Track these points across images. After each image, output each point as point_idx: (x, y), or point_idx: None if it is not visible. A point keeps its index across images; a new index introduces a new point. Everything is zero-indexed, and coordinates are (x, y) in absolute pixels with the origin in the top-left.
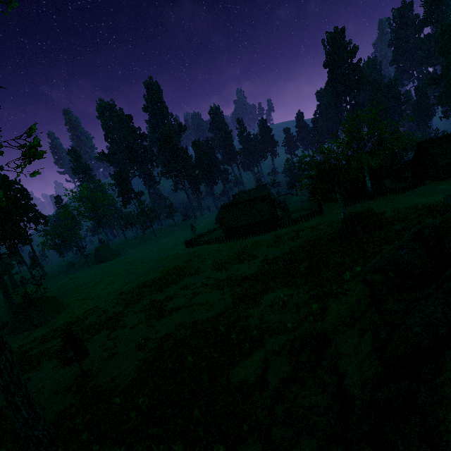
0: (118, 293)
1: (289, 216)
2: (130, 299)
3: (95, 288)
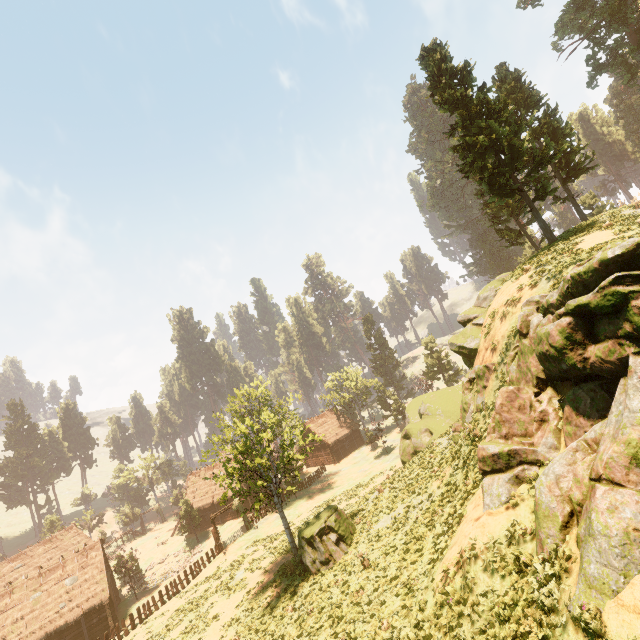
0: None
1: (142, 583)
2: None
3: None
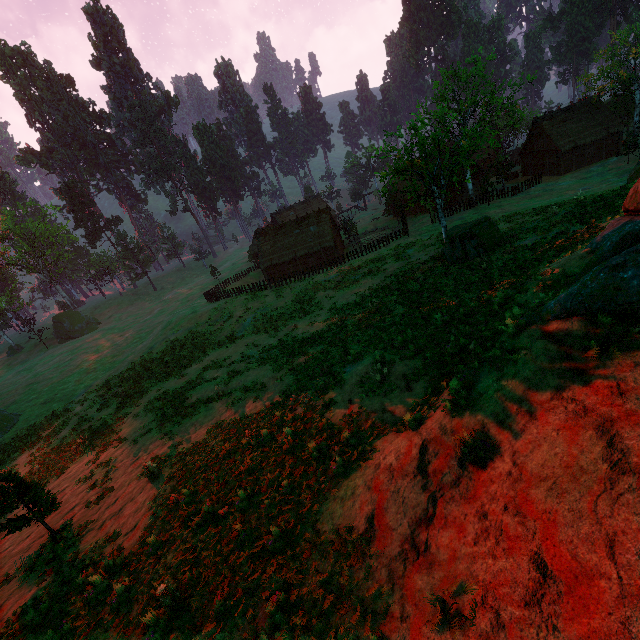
0: (103, 387)
1: (359, 241)
2: (126, 393)
3: (63, 383)
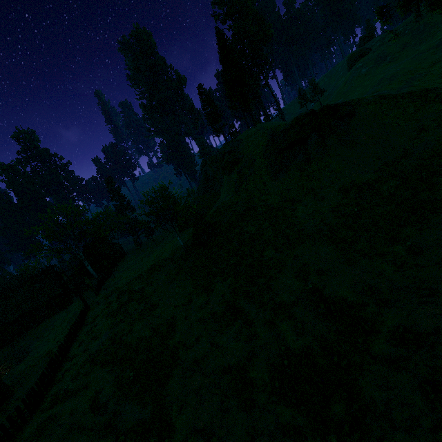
0: None
1: None
2: None
3: None
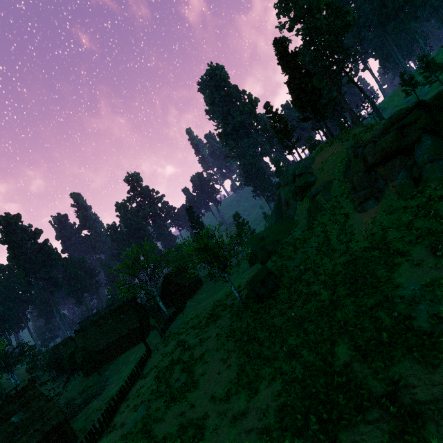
0: None
1: None
2: None
3: None
